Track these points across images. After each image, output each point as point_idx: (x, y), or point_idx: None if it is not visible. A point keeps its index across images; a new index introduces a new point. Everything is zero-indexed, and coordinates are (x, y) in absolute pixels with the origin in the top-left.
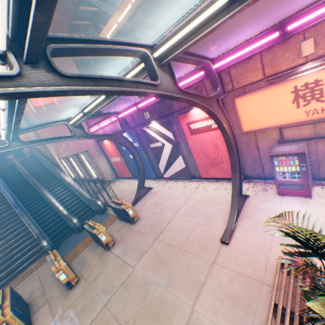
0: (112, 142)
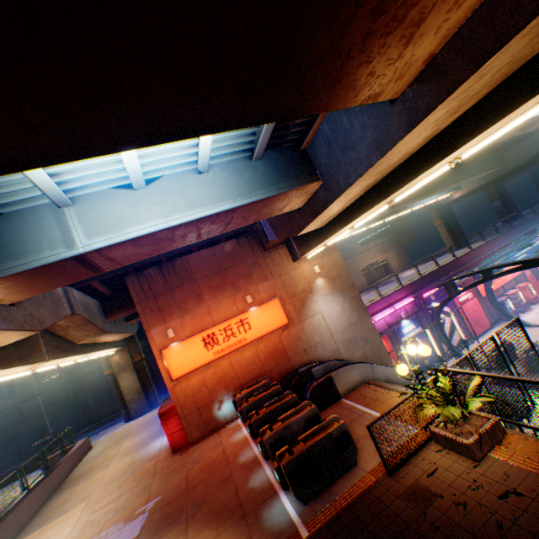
0: (385, 338)
